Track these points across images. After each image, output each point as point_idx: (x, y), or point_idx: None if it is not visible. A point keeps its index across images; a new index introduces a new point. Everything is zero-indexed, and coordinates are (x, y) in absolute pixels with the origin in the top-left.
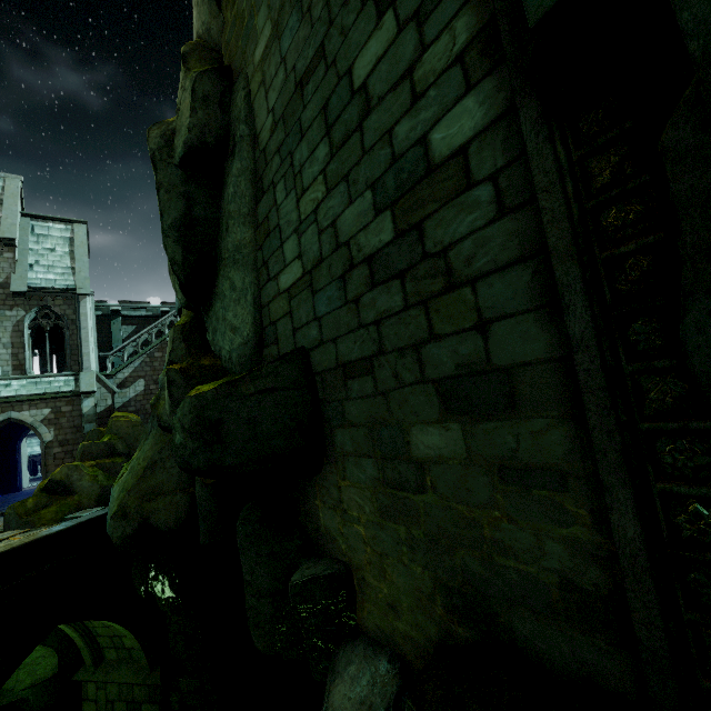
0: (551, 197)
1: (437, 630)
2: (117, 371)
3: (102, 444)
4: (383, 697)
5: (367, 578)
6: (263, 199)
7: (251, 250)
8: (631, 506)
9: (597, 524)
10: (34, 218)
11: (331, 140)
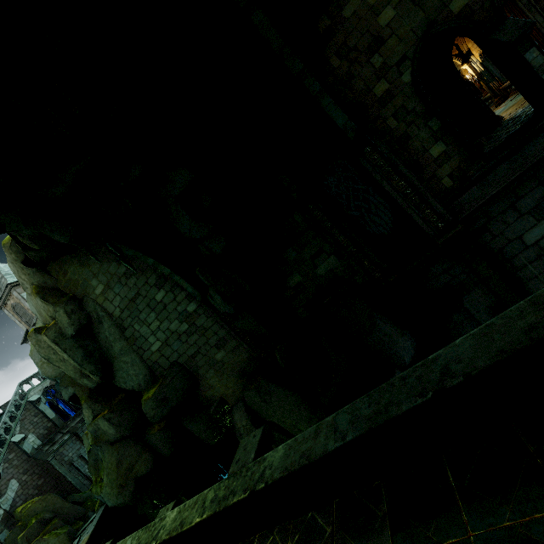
0: (214, 315)
1: (242, 385)
2: None
3: (35, 525)
4: (243, 406)
5: (226, 393)
6: (127, 330)
7: (129, 347)
8: (245, 344)
9: (244, 348)
10: None
11: (155, 312)
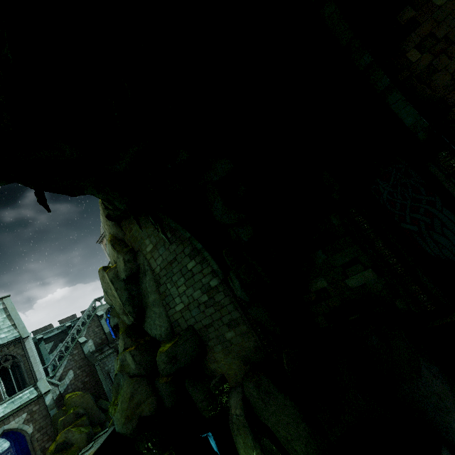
0: (231, 295)
1: (244, 371)
2: (55, 372)
3: (71, 414)
4: (240, 392)
5: (228, 373)
6: (161, 286)
7: (160, 300)
8: (254, 332)
9: (253, 336)
10: None
11: (185, 278)
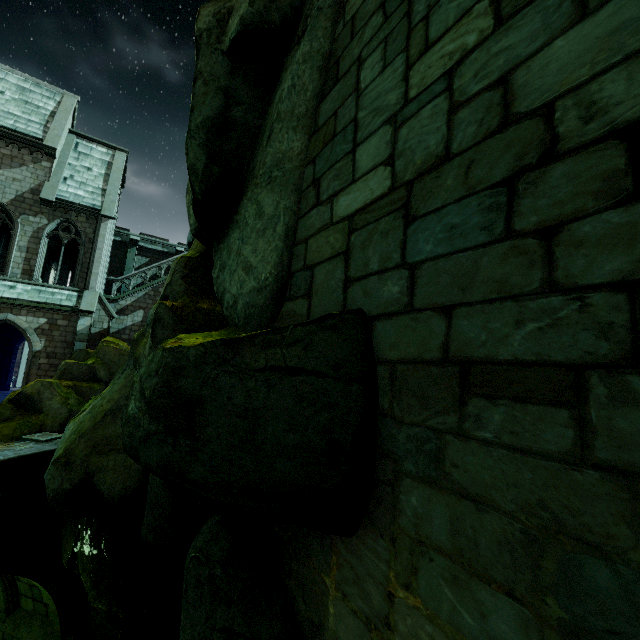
0: None
1: None
2: (120, 297)
3: (85, 366)
4: None
5: None
6: (335, 89)
7: (297, 164)
8: None
9: None
10: (81, 137)
11: None
